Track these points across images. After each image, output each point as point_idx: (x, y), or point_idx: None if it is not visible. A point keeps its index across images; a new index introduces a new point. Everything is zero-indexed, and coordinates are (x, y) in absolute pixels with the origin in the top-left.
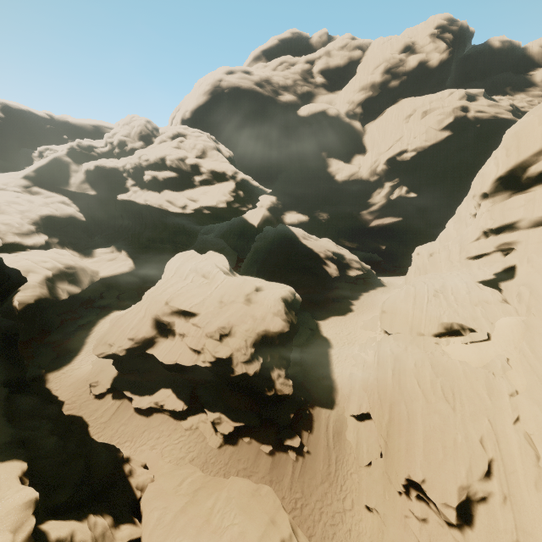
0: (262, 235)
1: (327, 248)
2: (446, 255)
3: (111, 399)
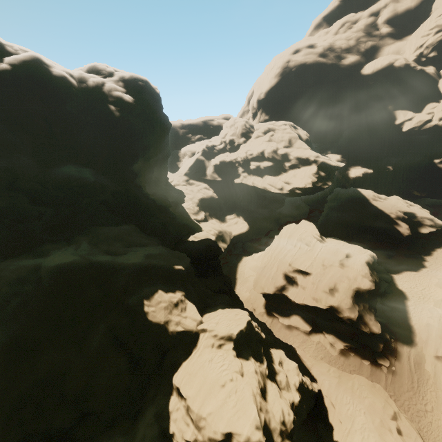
0: (334, 196)
1: (397, 209)
2: None
3: (266, 316)
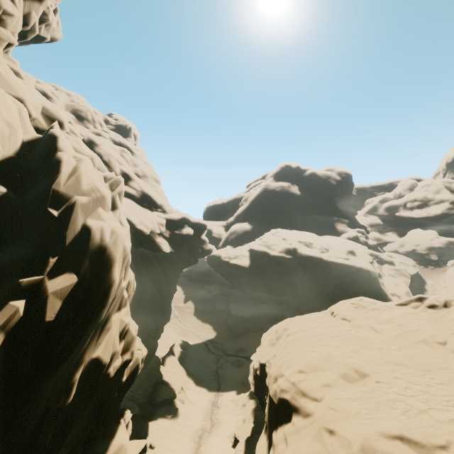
0: None
1: None
2: None
3: None
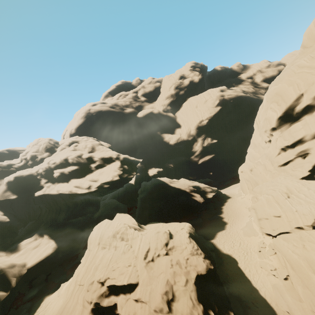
0: (142, 188)
1: (188, 185)
2: (263, 168)
3: None
